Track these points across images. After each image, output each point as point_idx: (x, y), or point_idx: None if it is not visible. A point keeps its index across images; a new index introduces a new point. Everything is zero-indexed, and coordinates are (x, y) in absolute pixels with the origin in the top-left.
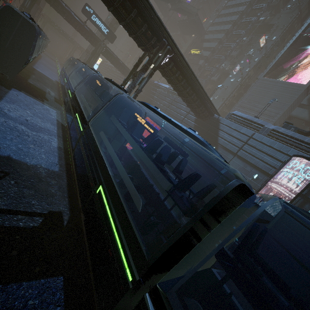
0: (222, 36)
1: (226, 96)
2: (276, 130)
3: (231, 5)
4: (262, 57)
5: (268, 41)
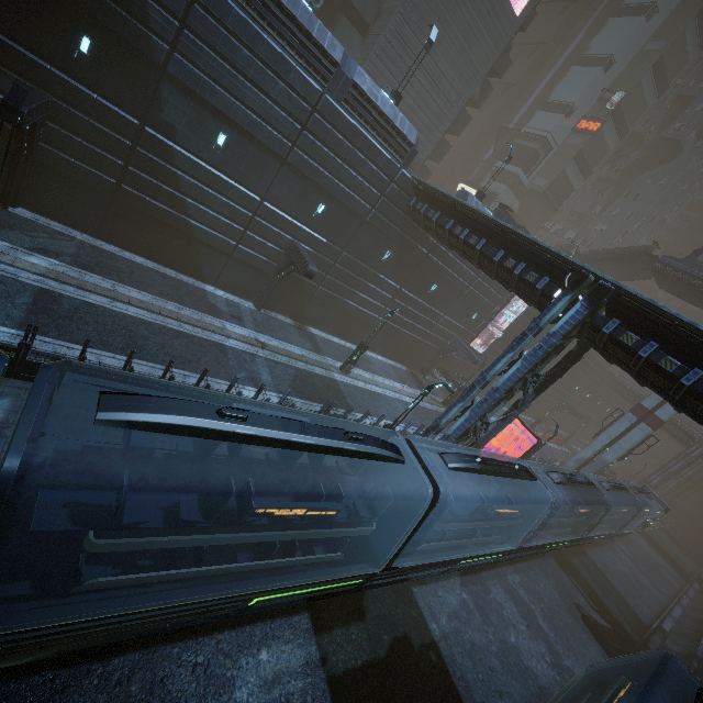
0: None
1: None
2: None
3: None
4: None
5: None
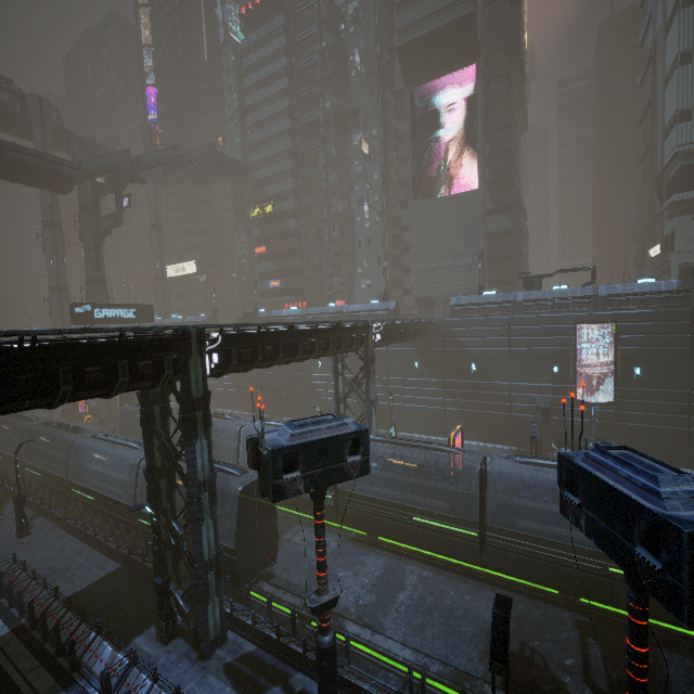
0: (290, 165)
1: (380, 254)
2: (530, 300)
3: (255, 103)
4: (381, 169)
5: (370, 141)
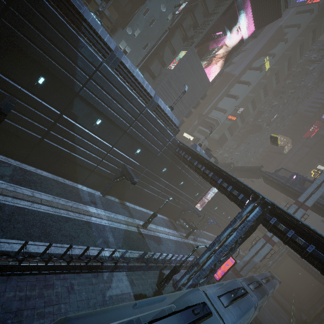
0: None
1: (151, 43)
2: None
3: None
4: None
5: None
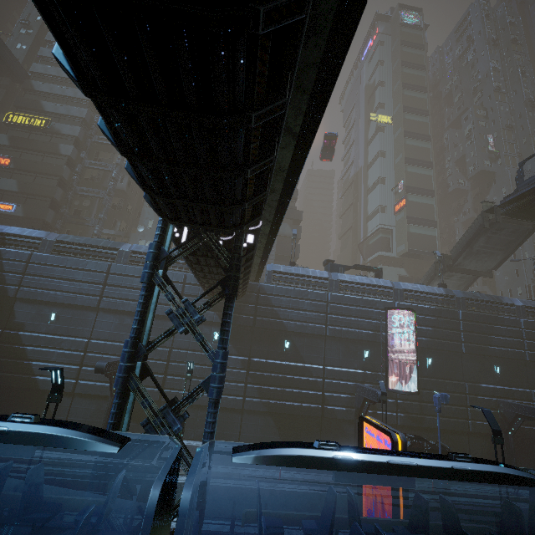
0: None
1: None
2: (345, 281)
3: None
4: None
5: None
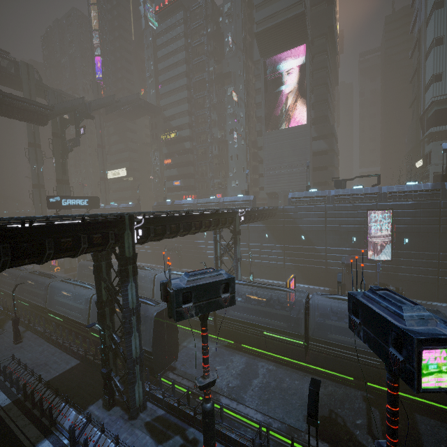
0: (186, 107)
1: (244, 165)
2: (338, 195)
3: (165, 67)
4: (245, 110)
5: (238, 92)
